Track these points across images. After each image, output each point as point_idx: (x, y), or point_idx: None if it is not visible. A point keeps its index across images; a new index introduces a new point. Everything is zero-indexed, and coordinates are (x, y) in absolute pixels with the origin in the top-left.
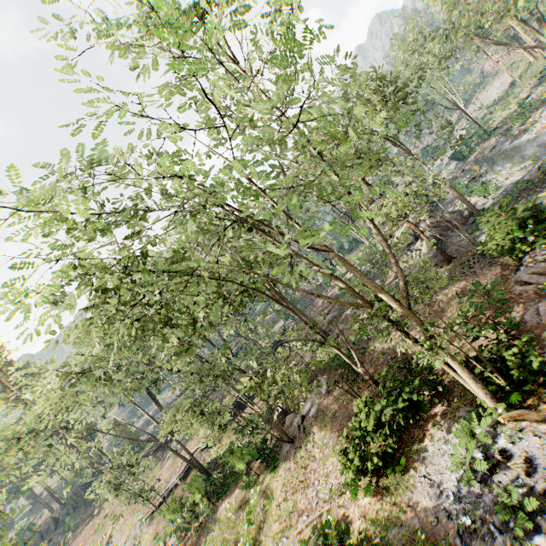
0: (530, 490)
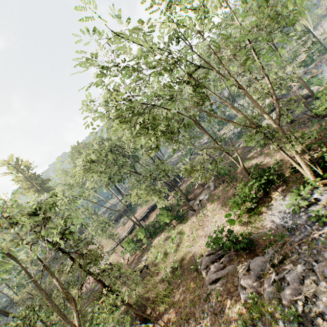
0: None
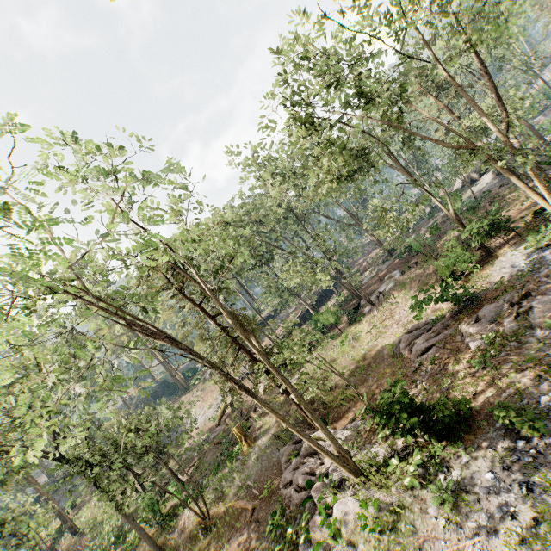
0: None
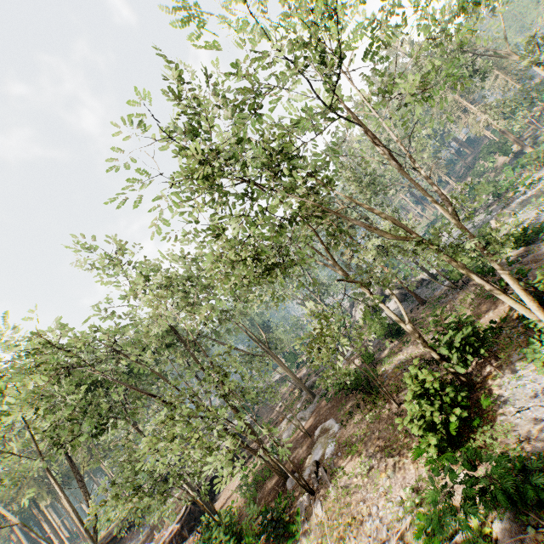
0: None
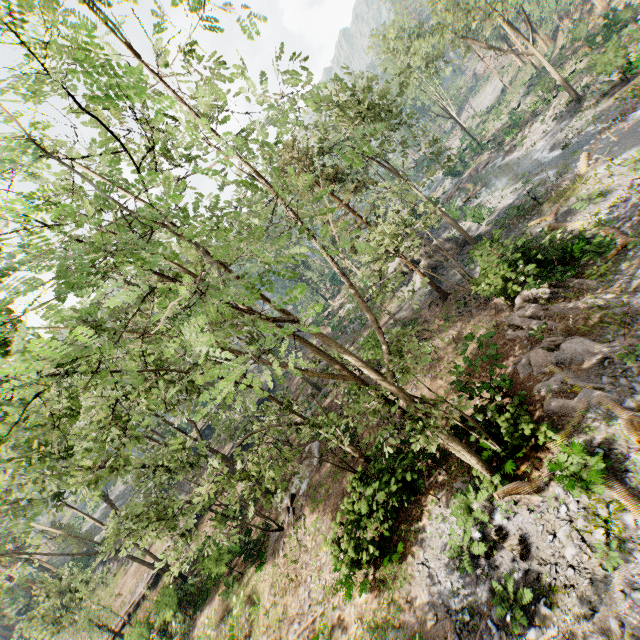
0: (525, 574)
